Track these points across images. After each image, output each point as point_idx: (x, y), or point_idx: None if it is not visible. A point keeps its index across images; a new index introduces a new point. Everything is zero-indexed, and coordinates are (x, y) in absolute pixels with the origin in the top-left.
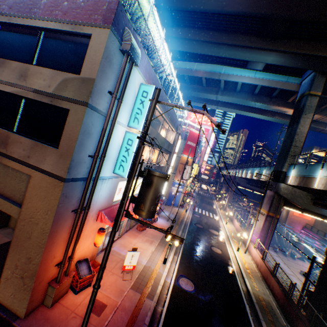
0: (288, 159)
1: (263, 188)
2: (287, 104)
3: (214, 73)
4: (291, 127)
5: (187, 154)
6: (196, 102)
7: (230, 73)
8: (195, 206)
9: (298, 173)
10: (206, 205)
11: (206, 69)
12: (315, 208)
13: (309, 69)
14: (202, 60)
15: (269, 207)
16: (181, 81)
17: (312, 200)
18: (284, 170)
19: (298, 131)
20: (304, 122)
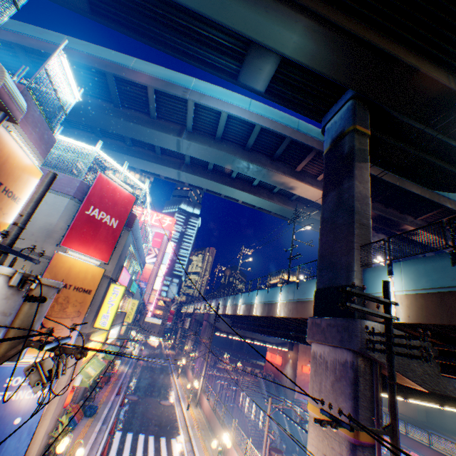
0: (358, 253)
1: (271, 333)
2: (296, 174)
3: (175, 85)
4: (337, 189)
5: (84, 249)
6: (138, 157)
7: (207, 92)
8: (115, 427)
9: (425, 283)
10: (152, 401)
11: (157, 74)
12: (449, 382)
13: (350, 85)
14: (148, 38)
15: (353, 408)
16: (99, 94)
17: (445, 361)
18: (358, 283)
19: (357, 193)
20: (362, 177)
